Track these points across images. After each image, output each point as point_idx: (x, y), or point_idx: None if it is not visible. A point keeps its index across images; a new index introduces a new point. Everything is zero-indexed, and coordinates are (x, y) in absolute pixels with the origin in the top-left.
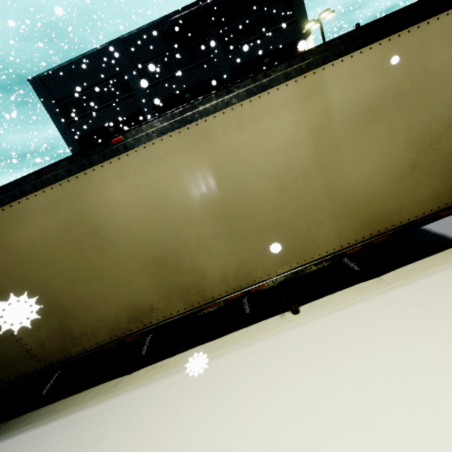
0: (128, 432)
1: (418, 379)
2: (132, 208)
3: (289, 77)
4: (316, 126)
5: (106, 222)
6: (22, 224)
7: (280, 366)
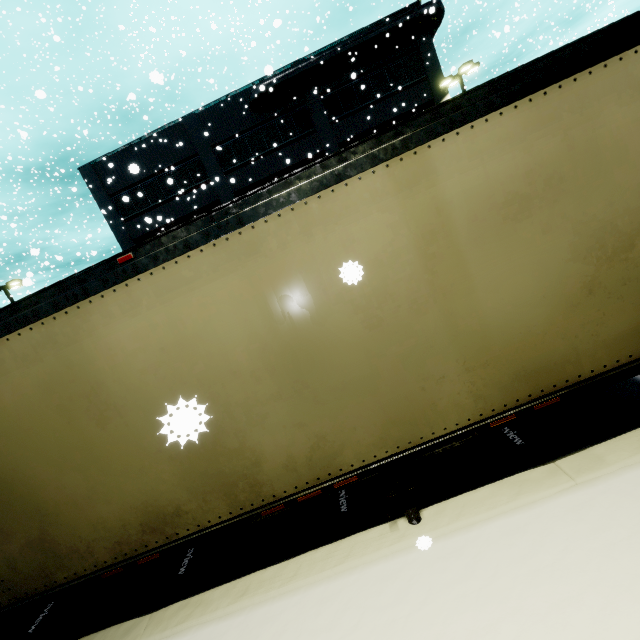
0: None
1: None
2: (146, 357)
3: (376, 160)
4: (424, 229)
5: (109, 377)
6: None
7: (381, 625)
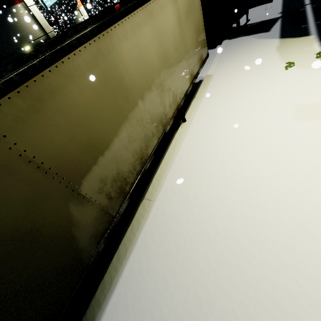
0: (181, 196)
1: (233, 105)
2: (134, 62)
3: None
4: (178, 17)
5: (124, 74)
6: (75, 81)
7: (201, 133)
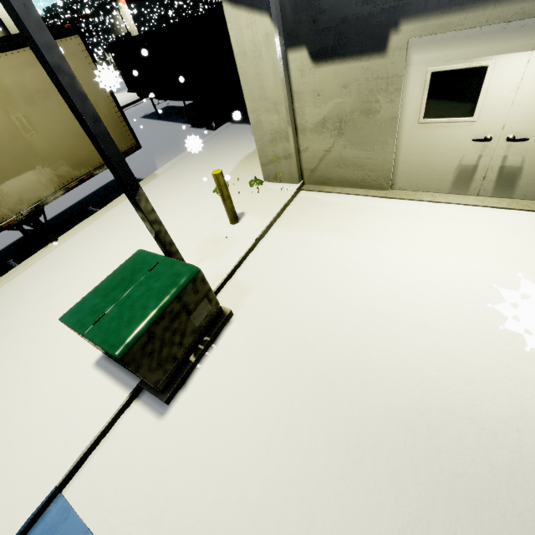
0: None
1: (118, 231)
2: None
3: None
4: (1, 99)
5: None
6: None
7: (50, 265)
